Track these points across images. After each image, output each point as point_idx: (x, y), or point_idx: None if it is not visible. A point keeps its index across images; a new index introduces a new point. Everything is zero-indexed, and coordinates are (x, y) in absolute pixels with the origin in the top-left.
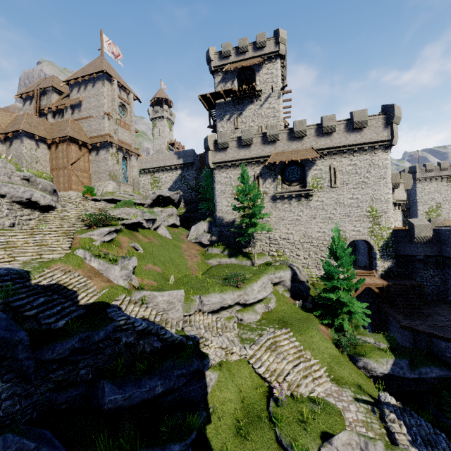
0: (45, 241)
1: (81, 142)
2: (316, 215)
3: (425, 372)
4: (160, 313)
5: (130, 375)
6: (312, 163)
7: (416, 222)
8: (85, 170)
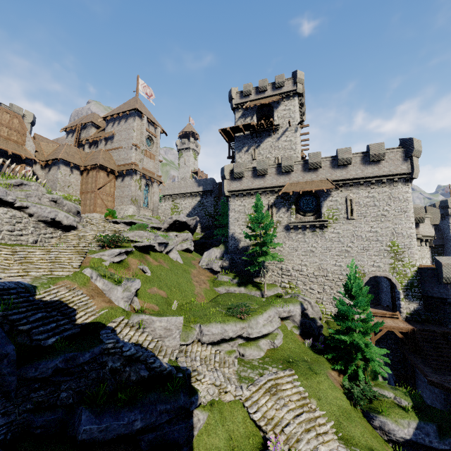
0: (59, 258)
1: (109, 169)
2: (331, 247)
3: None
4: (155, 340)
5: (110, 404)
6: (327, 194)
7: (444, 260)
8: (110, 195)
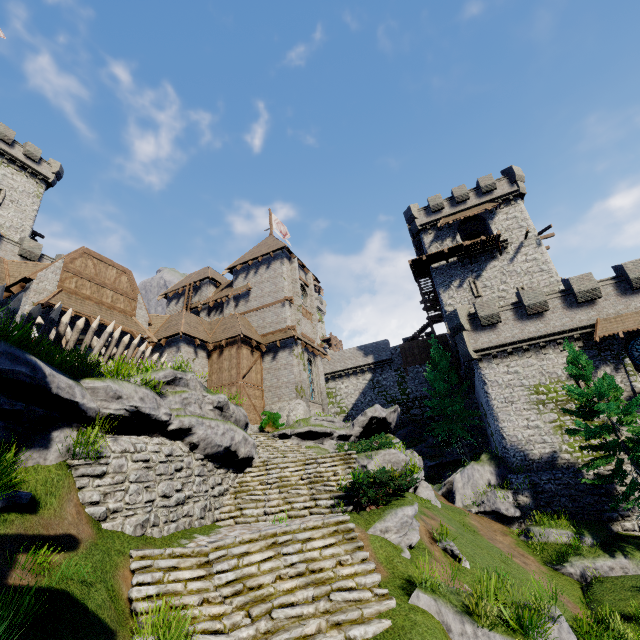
0: (317, 566)
1: (255, 342)
2: None
3: None
4: None
5: None
6: None
7: None
8: (257, 386)
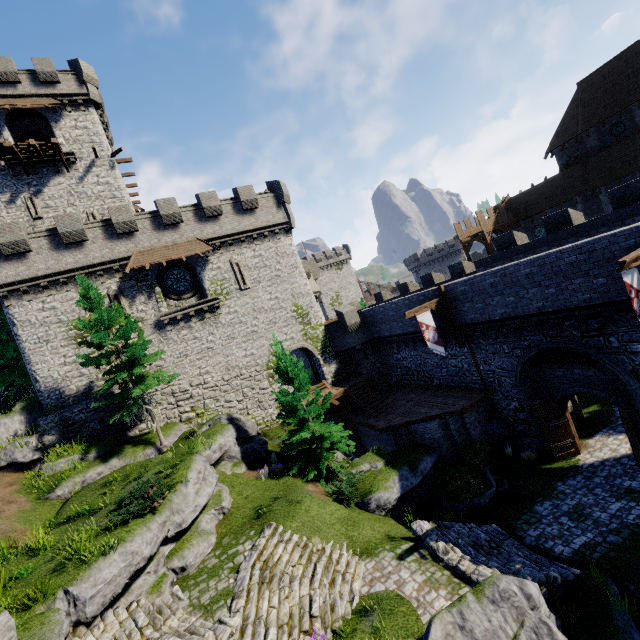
0: None
1: None
2: (234, 333)
3: (424, 468)
4: None
5: None
6: (204, 260)
7: (343, 309)
8: None
